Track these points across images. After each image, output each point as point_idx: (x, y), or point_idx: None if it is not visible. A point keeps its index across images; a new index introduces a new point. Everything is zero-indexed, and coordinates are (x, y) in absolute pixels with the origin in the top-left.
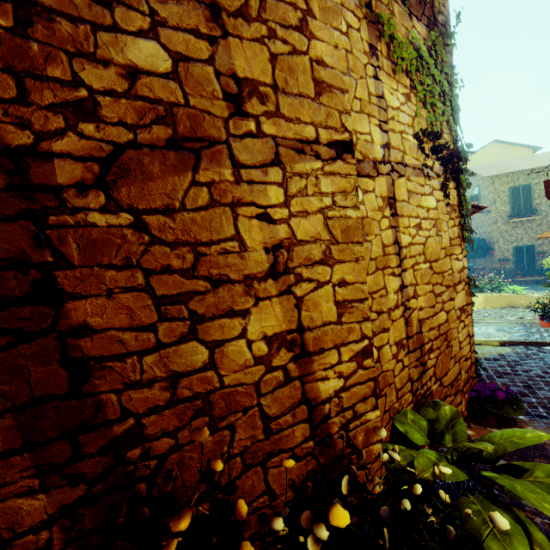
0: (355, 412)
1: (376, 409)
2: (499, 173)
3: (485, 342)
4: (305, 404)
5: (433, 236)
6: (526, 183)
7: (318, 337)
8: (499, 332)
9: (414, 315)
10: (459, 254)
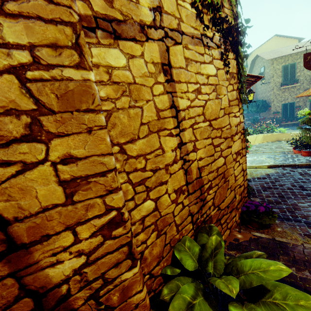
0: (106, 279)
1: (133, 268)
2: (277, 56)
3: (259, 166)
4: (28, 296)
5: (213, 99)
6: (292, 62)
7: (36, 225)
8: (268, 159)
9: (194, 165)
10: (236, 112)
